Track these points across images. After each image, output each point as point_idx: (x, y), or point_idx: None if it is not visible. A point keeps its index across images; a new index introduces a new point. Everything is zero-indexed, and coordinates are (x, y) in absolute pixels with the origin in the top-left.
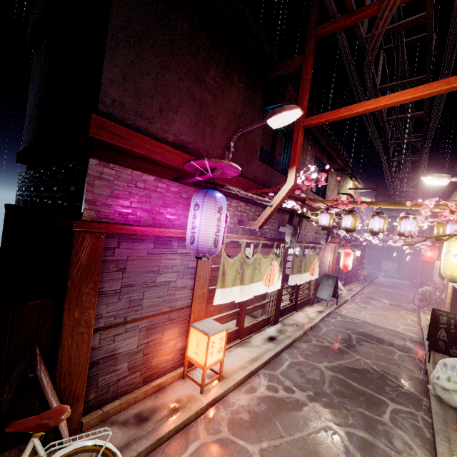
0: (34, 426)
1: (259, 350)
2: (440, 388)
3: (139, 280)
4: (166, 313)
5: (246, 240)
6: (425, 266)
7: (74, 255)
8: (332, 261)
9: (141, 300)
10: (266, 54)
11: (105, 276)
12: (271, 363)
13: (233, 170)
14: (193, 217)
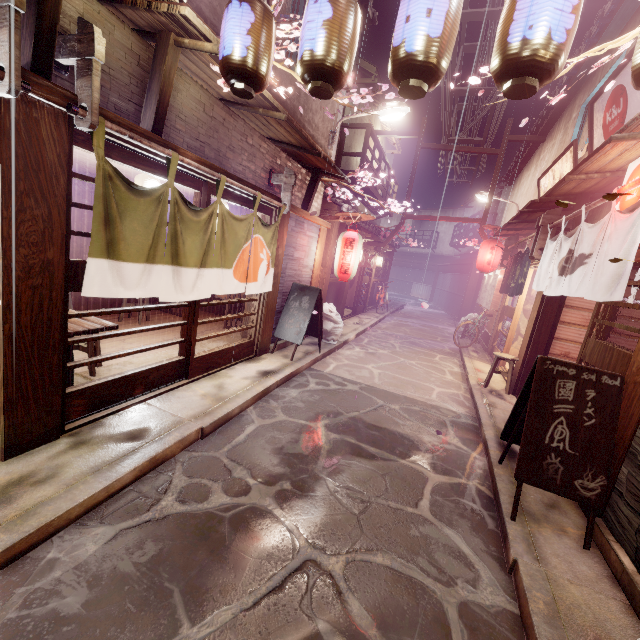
0: None
1: None
2: None
3: None
4: None
5: None
6: (470, 286)
7: None
8: (323, 264)
9: None
10: None
11: None
12: None
13: None
14: None
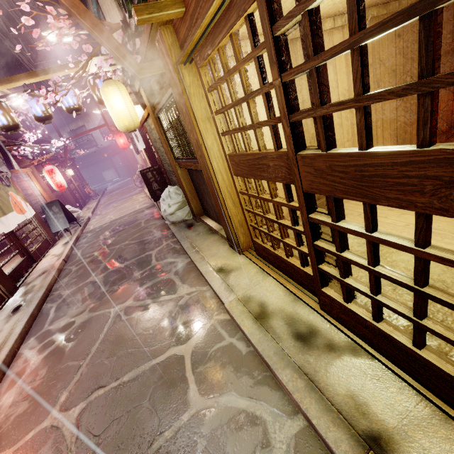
0: None
1: (3, 334)
2: (170, 216)
3: None
4: None
5: None
6: (130, 157)
7: None
8: (44, 190)
9: None
10: None
11: None
12: (32, 328)
13: None
14: None
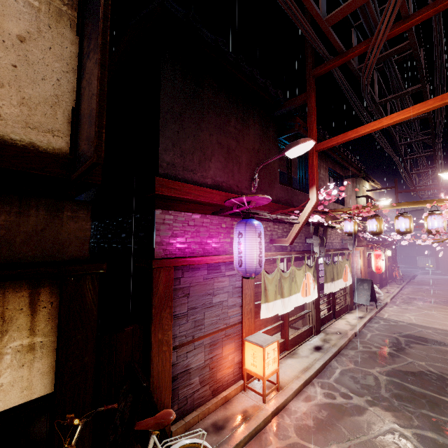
0: (153, 425)
1: (308, 360)
2: None
3: (200, 303)
4: (223, 329)
5: (280, 256)
6: None
7: (155, 287)
8: (363, 265)
9: (203, 320)
10: (273, 97)
11: (175, 302)
12: (322, 371)
13: (265, 200)
14: (239, 244)
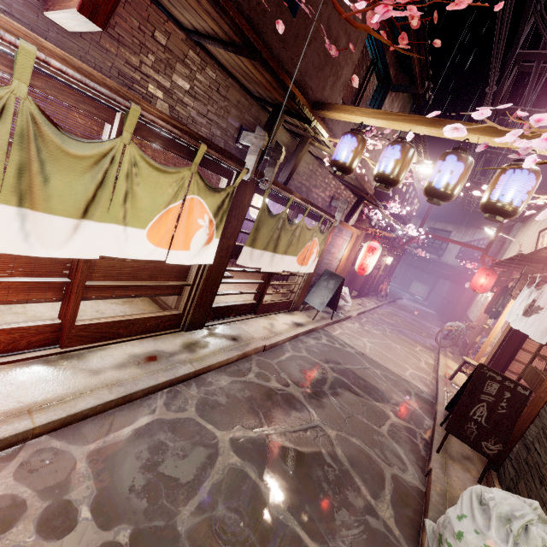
0: None
1: (84, 383)
2: None
3: None
4: None
5: (43, 55)
6: (464, 298)
7: None
8: (347, 257)
9: None
10: None
11: None
12: (100, 417)
13: None
14: None
